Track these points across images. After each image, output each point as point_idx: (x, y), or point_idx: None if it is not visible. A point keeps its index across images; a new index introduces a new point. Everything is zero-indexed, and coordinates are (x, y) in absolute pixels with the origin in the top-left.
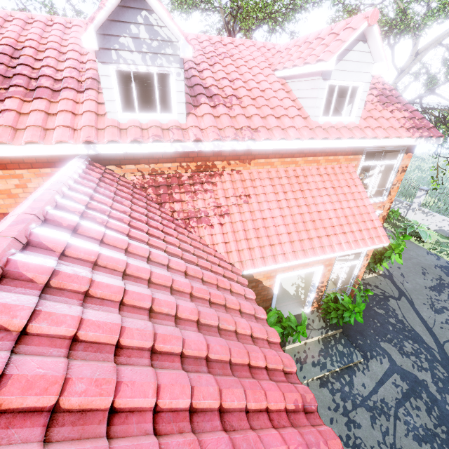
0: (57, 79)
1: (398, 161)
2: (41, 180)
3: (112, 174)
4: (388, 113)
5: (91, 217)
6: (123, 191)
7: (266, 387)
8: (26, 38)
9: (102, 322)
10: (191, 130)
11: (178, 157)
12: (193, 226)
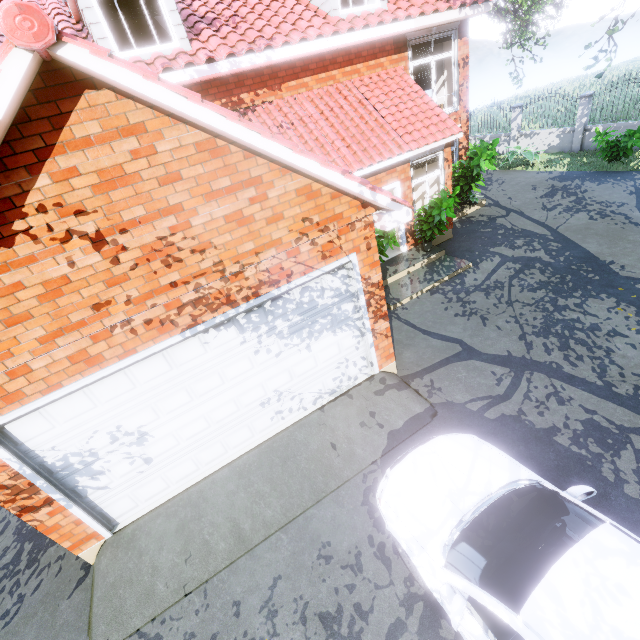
0: None
1: (454, 52)
2: None
3: None
4: None
5: None
6: None
7: None
8: None
9: None
10: (200, 52)
11: None
12: None
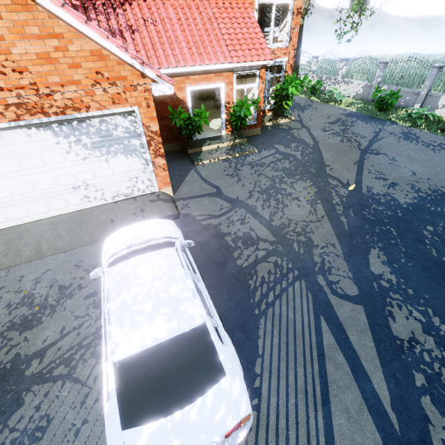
0: None
1: (291, 2)
2: None
3: None
4: None
5: None
6: None
7: None
8: None
9: None
10: None
11: None
12: None
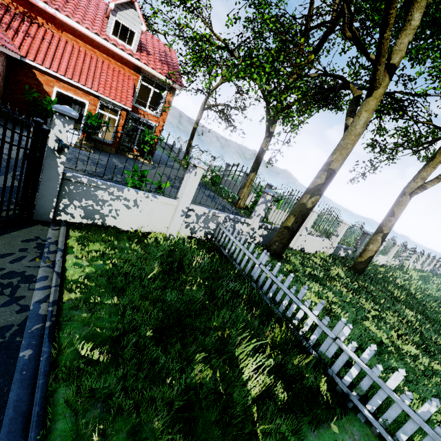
0: None
1: (165, 95)
2: None
3: None
4: (159, 64)
5: None
6: None
7: None
8: None
9: None
10: None
11: None
12: (4, 27)
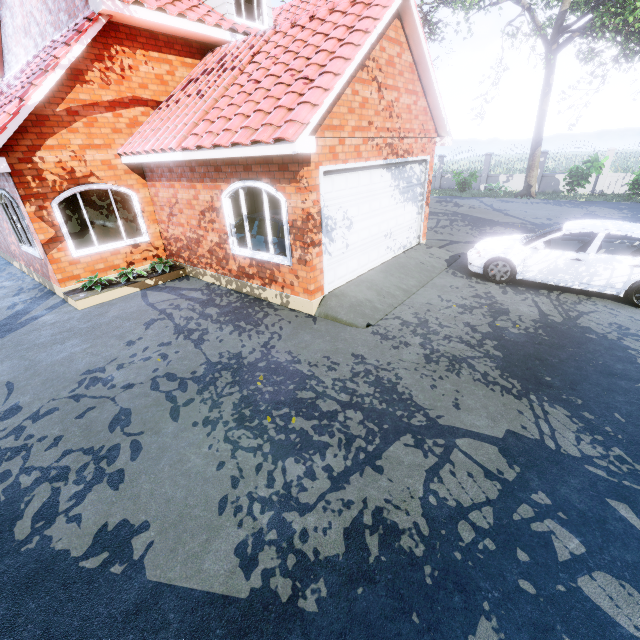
0: None
1: None
2: (185, 71)
3: None
4: None
5: None
6: None
7: None
8: None
9: None
10: None
11: None
12: None
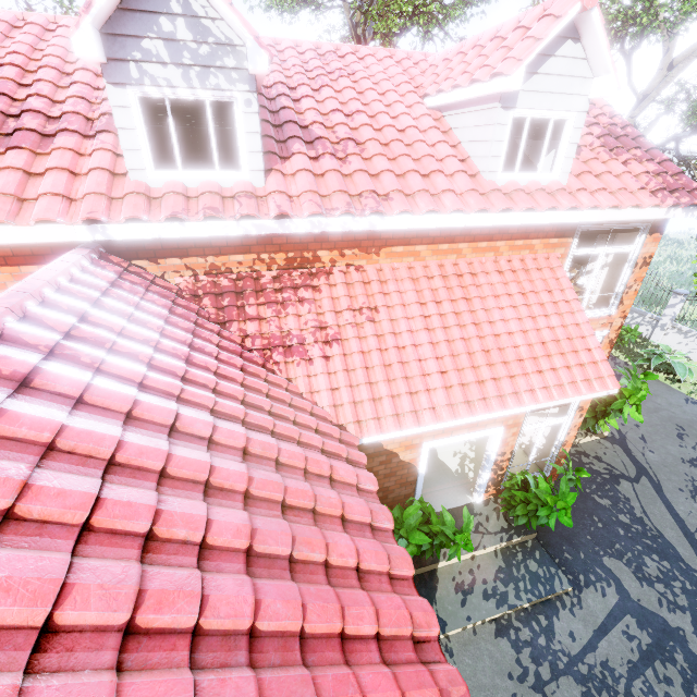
0: (51, 116)
1: (636, 248)
2: None
3: (141, 274)
4: (619, 165)
5: (70, 354)
6: (155, 304)
7: (370, 684)
8: (7, 50)
9: (20, 579)
10: (273, 198)
11: (254, 244)
12: (278, 362)
